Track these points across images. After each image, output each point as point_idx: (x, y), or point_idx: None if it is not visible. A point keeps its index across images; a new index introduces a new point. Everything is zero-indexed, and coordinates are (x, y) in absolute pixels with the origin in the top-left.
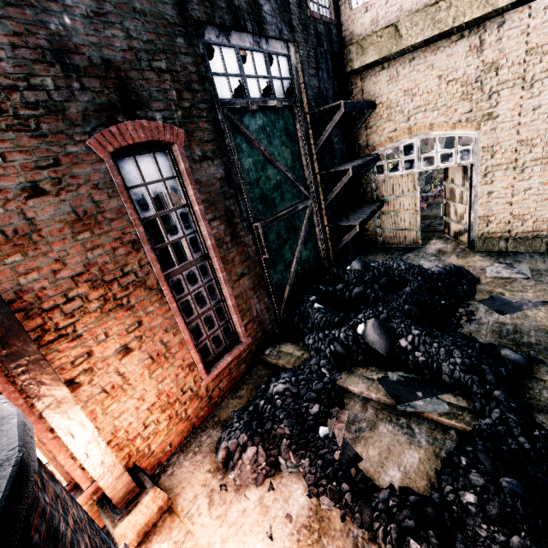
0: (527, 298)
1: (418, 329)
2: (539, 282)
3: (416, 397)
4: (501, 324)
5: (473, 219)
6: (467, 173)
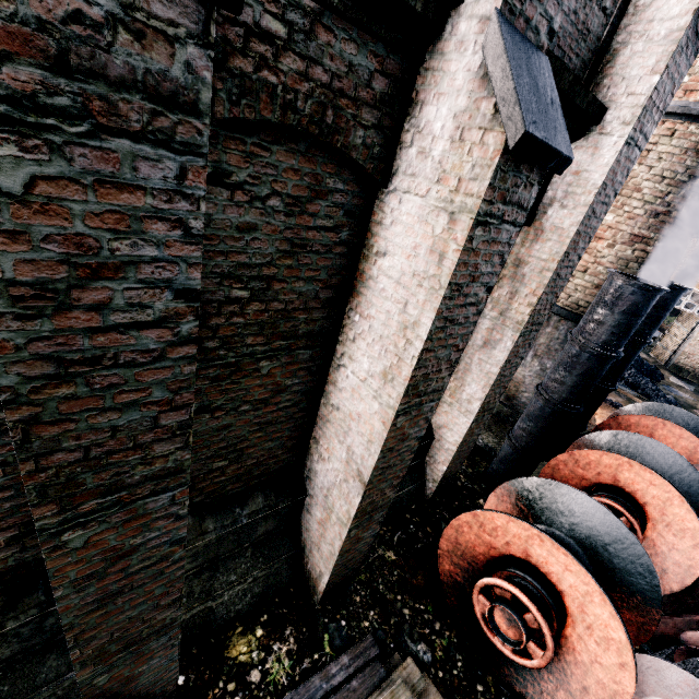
0: (686, 395)
1: (635, 370)
2: (696, 394)
3: (626, 388)
4: (668, 394)
5: (678, 350)
6: (695, 322)
